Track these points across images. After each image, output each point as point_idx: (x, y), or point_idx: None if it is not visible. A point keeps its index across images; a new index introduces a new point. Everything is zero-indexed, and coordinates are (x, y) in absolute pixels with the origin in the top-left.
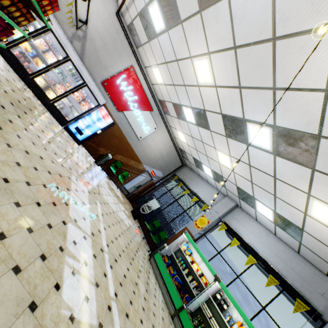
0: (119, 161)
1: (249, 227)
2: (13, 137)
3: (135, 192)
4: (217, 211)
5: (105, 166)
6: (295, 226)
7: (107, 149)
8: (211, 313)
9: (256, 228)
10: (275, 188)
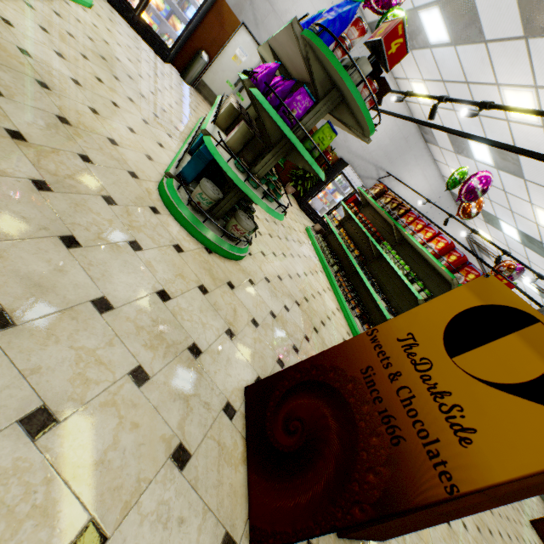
0: None
1: None
2: None
3: None
4: None
5: None
6: None
7: None
8: None
9: None
10: None
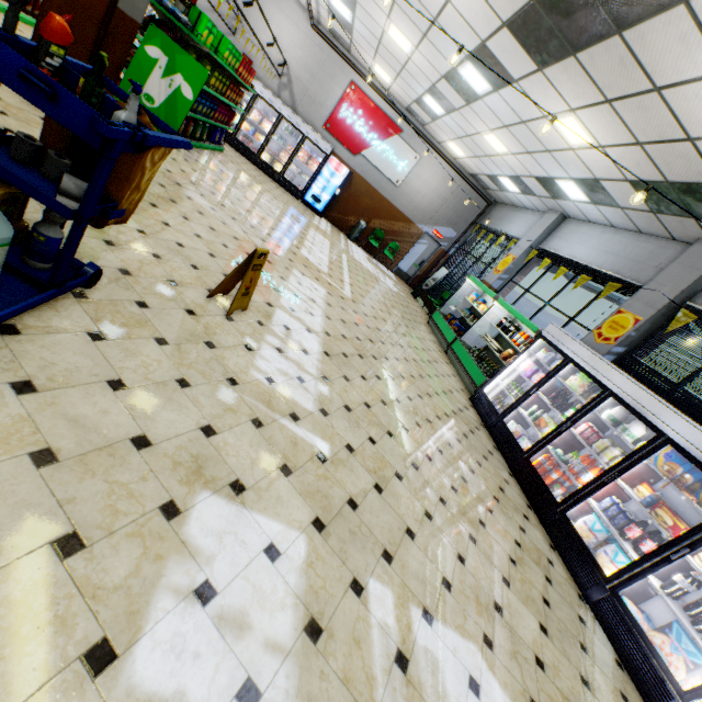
0: (379, 229)
1: (576, 238)
2: (257, 192)
3: (418, 274)
4: (528, 240)
5: (363, 242)
6: (592, 182)
7: (358, 217)
8: (500, 345)
9: (586, 234)
10: (537, 139)
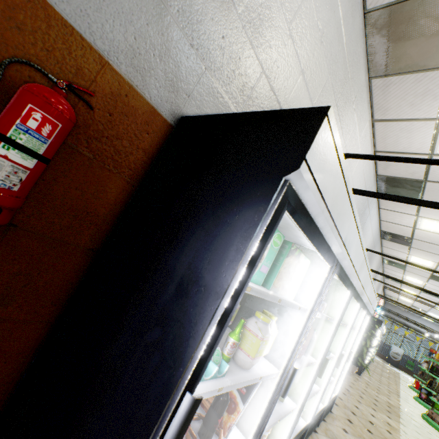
0: None
1: None
2: None
3: None
4: None
5: None
6: None
7: None
8: None
9: None
10: None
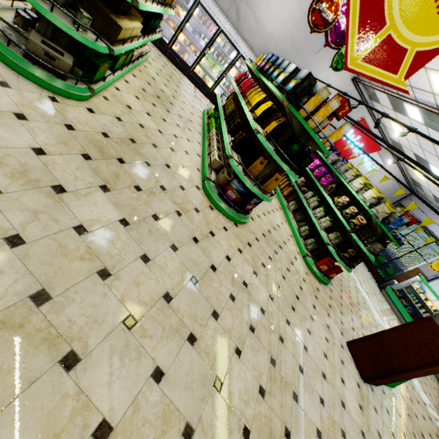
0: None
1: None
2: None
3: None
4: None
5: None
6: None
7: None
8: None
9: None
10: None
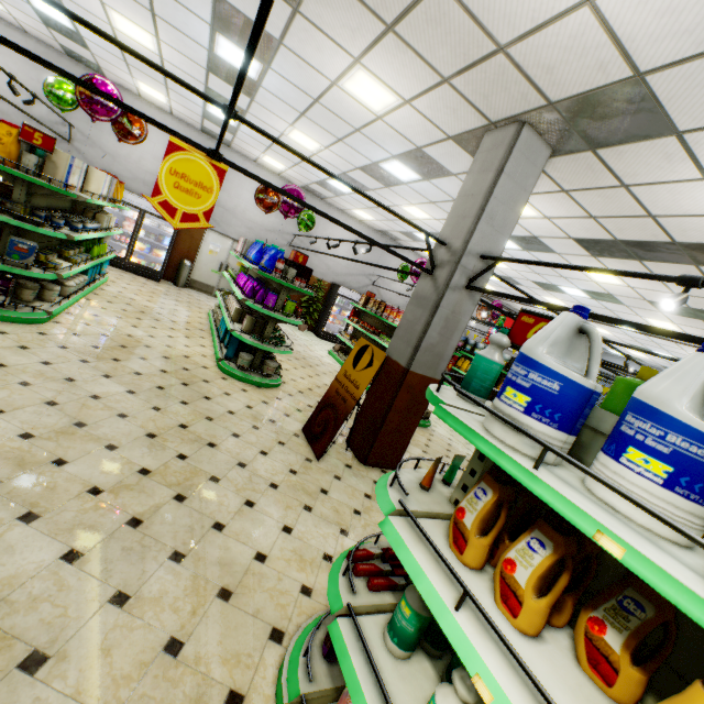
0: None
1: None
2: None
3: None
4: None
5: None
6: None
7: None
8: None
9: None
10: None
